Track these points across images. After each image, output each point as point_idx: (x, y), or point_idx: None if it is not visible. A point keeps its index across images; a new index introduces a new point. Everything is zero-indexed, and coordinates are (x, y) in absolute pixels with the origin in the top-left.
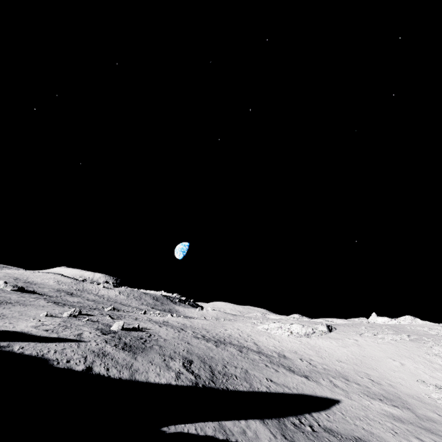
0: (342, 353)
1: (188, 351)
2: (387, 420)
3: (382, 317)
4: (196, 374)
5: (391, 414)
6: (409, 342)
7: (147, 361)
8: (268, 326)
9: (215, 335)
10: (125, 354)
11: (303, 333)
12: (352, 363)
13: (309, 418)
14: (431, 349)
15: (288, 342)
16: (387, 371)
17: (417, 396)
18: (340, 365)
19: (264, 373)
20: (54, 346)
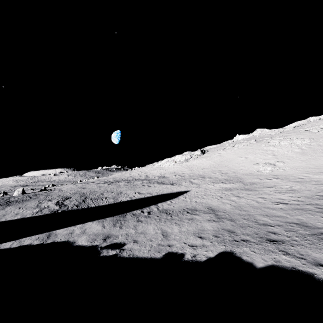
0: (207, 164)
1: (75, 193)
2: (219, 192)
3: (242, 135)
4: (64, 205)
5: (225, 188)
6: (254, 144)
7: (16, 208)
8: (161, 163)
9: (117, 179)
10: None
11: (183, 160)
12: (212, 167)
13: (152, 207)
14: (269, 143)
15: (172, 168)
16: (235, 165)
17: (250, 173)
18: (202, 171)
19: (137, 190)
20: None
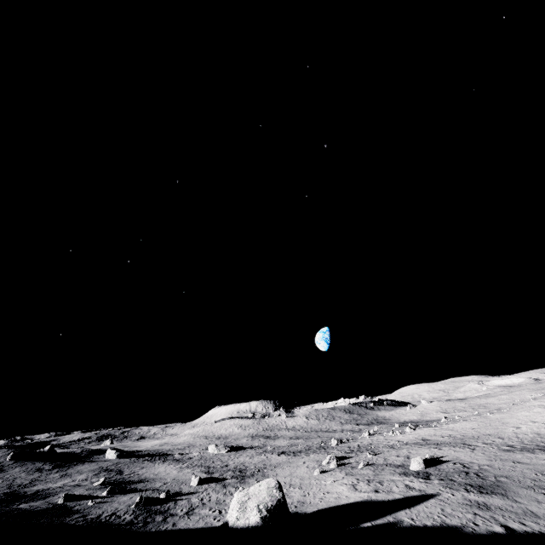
0: None
1: (544, 474)
2: None
3: None
4: None
5: None
6: None
7: (533, 501)
8: None
9: (520, 441)
10: (498, 499)
11: None
12: None
13: None
14: None
15: None
16: None
17: None
18: None
19: None
20: (427, 509)
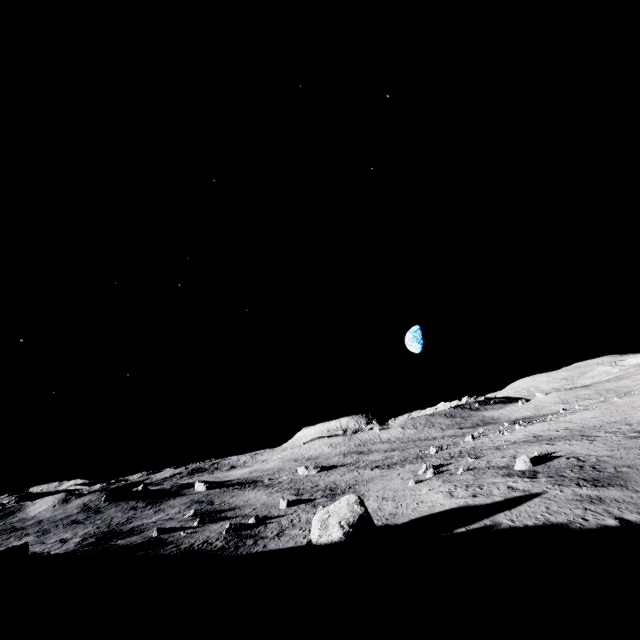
0: None
1: None
2: None
3: None
4: None
5: None
6: None
7: None
8: None
9: None
10: (615, 491)
11: None
12: None
13: None
14: None
15: None
16: None
17: None
18: None
19: None
20: (530, 508)
